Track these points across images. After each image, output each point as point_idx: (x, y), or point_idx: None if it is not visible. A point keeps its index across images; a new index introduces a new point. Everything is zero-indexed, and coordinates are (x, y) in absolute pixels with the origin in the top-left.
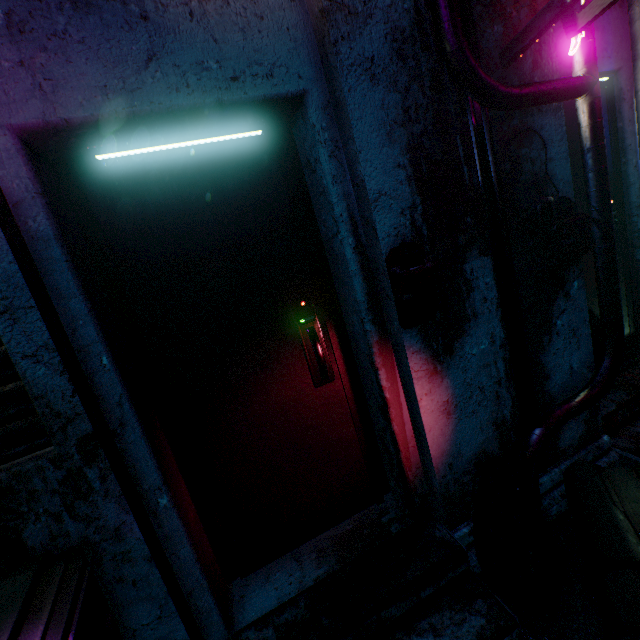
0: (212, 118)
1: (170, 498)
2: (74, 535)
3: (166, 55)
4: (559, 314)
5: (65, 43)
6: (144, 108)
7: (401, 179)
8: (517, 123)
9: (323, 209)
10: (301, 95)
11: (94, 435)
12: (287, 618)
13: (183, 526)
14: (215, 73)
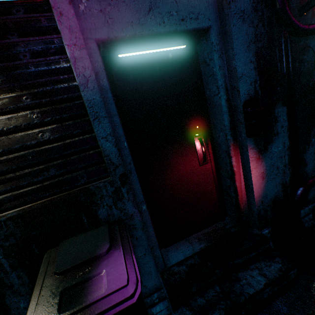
0: (169, 38)
1: (146, 206)
2: (116, 215)
3: (156, 8)
4: (313, 136)
5: (117, 2)
6: (146, 32)
7: (251, 68)
8: (302, 43)
9: (210, 83)
10: (208, 28)
11: (125, 174)
12: (190, 262)
13: (150, 219)
14: (175, 17)
